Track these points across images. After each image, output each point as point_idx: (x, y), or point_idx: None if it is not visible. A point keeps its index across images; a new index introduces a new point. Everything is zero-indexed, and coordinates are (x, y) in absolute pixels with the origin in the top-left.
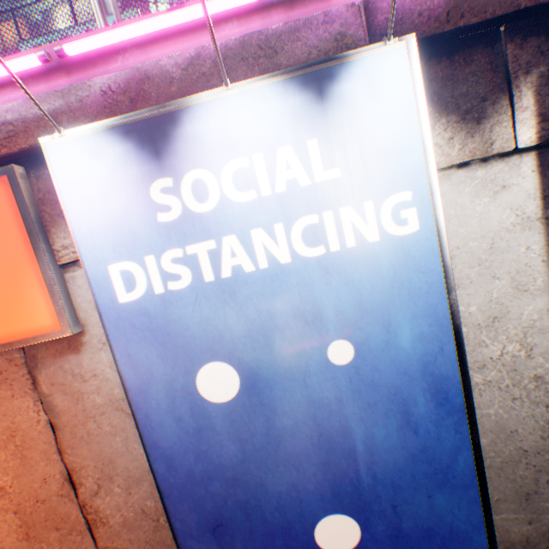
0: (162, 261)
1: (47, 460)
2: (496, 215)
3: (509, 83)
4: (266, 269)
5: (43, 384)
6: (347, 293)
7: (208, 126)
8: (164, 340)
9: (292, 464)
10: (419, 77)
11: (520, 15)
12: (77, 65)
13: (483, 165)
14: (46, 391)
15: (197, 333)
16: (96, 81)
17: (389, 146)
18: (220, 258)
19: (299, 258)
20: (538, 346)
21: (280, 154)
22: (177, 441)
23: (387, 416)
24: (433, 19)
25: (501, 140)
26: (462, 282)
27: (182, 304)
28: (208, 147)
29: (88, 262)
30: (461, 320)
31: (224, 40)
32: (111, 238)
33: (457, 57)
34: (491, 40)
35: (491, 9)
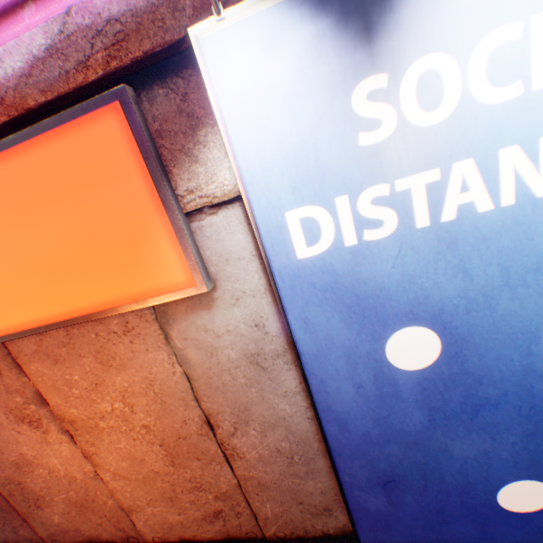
0: (357, 203)
1: (185, 406)
2: None
3: None
4: (508, 207)
5: (175, 339)
6: None
7: None
8: (349, 303)
9: (486, 433)
10: None
11: None
12: None
13: None
14: (179, 346)
15: (393, 293)
16: None
17: None
18: (442, 195)
19: None
20: None
21: None
22: (352, 406)
23: None
24: None
25: None
26: None
27: (378, 258)
28: (453, 9)
29: (258, 209)
30: None
31: None
32: (288, 175)
33: None
34: None
35: None
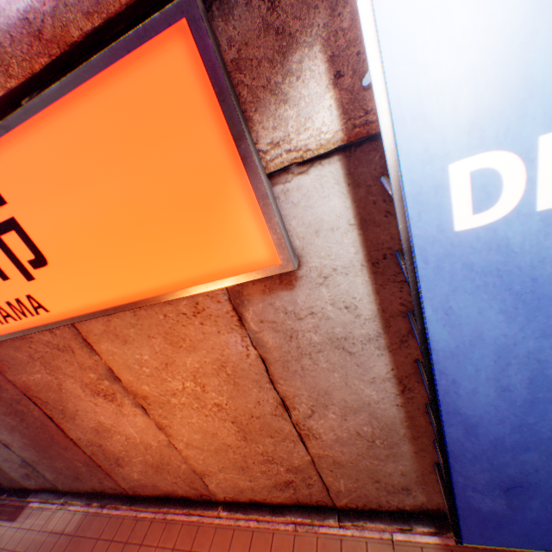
0: None
1: (259, 388)
2: None
3: None
4: None
5: (249, 322)
6: None
7: None
8: (518, 290)
9: None
10: None
11: None
12: None
13: None
14: (253, 328)
15: None
16: None
17: None
18: None
19: None
20: None
21: None
22: (488, 410)
23: None
24: None
25: None
26: None
27: None
28: None
29: (406, 160)
30: None
31: None
32: (466, 103)
33: None
34: None
35: None
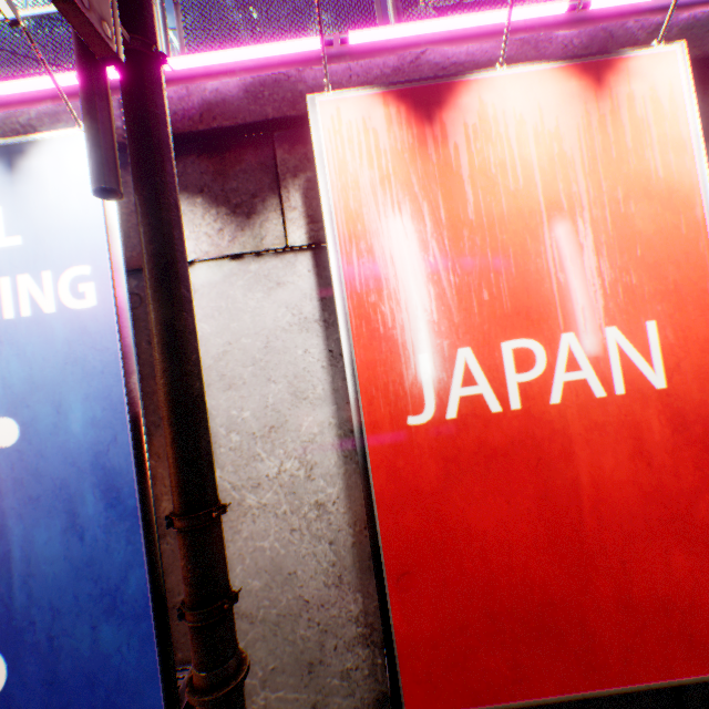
0: None
1: None
2: (272, 312)
3: (281, 184)
4: None
5: None
6: (20, 366)
7: None
8: None
9: None
10: None
11: (280, 124)
12: None
13: (258, 259)
14: None
15: None
16: None
17: (75, 220)
18: None
19: None
20: (320, 466)
21: None
22: None
23: (53, 515)
24: (189, 118)
25: (273, 236)
26: (236, 382)
27: None
28: None
29: None
30: (235, 426)
31: None
32: None
33: (231, 155)
34: (263, 144)
35: (243, 116)
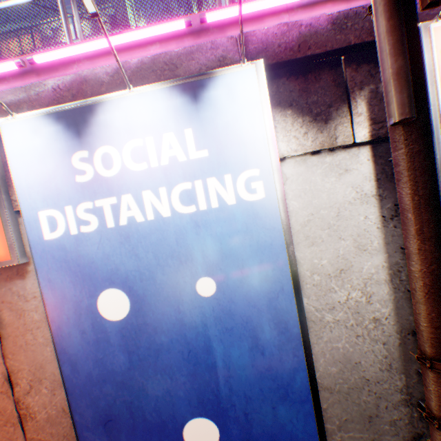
0: (78, 210)
1: None
2: (341, 191)
3: (349, 96)
4: (153, 220)
5: None
6: (212, 242)
7: (116, 116)
8: (75, 270)
9: (167, 374)
10: (265, 89)
11: (353, 48)
12: (45, 70)
13: (331, 153)
14: None
15: (100, 265)
16: (50, 81)
17: (244, 136)
18: (120, 210)
19: (177, 214)
20: (376, 295)
21: (165, 138)
22: (81, 349)
23: (241, 339)
24: (289, 49)
25: (343, 136)
26: (316, 241)
27: (90, 243)
28: (114, 130)
29: (25, 208)
30: (315, 270)
31: (141, 58)
32: (42, 192)
33: (310, 75)
34: (335, 65)
35: (330, 44)
